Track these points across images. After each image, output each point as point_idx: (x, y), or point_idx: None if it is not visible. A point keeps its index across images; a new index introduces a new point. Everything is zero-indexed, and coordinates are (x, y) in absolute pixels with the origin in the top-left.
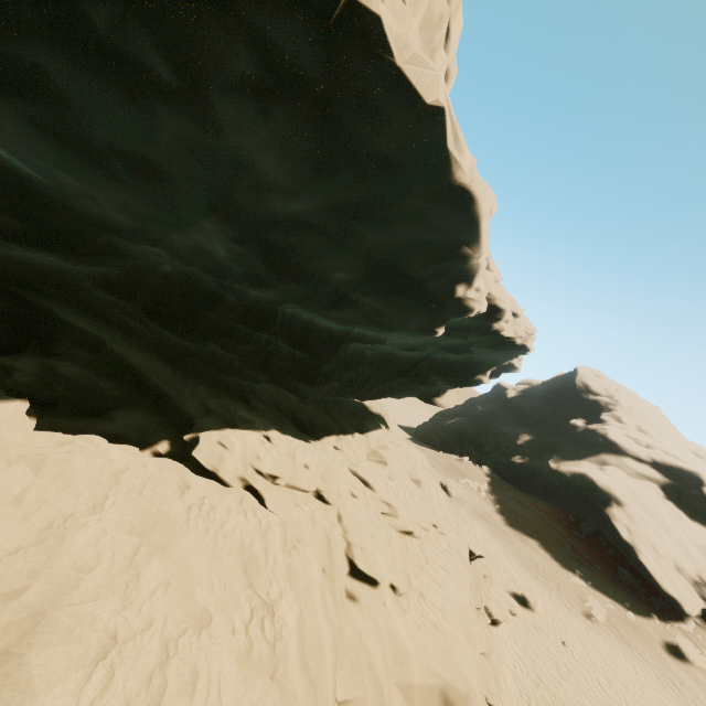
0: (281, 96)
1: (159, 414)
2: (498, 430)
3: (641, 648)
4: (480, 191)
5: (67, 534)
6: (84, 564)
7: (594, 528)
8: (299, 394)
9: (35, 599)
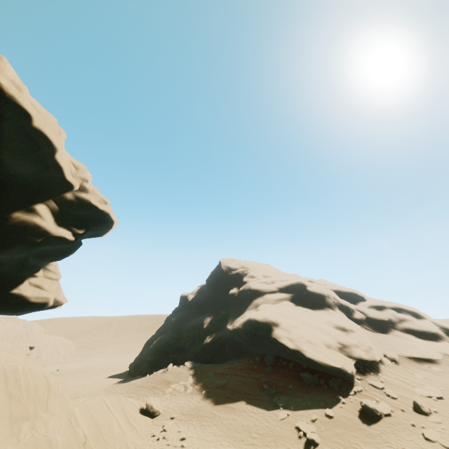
0: None
1: None
2: (189, 327)
3: (353, 440)
4: None
5: None
6: None
7: (273, 356)
8: None
9: None
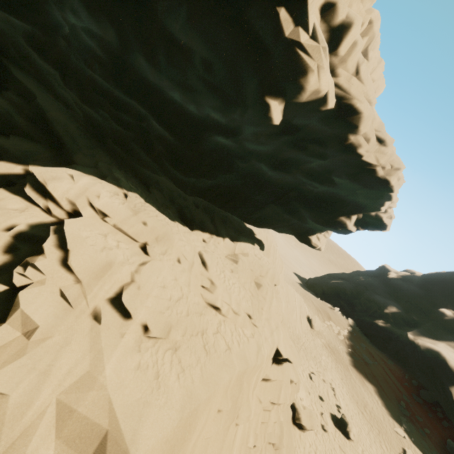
0: None
1: (53, 154)
2: (370, 297)
3: None
4: None
5: None
6: None
7: (433, 398)
8: (178, 185)
9: None
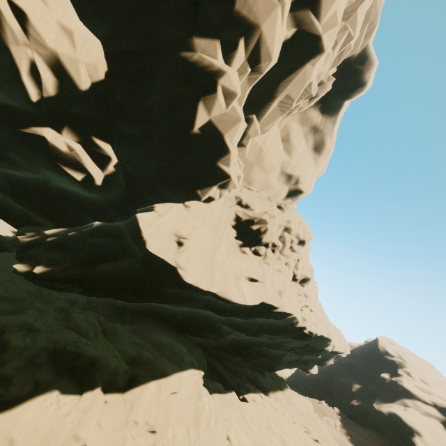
0: (302, 339)
1: (227, 387)
2: (339, 381)
3: None
4: (331, 338)
5: (270, 425)
6: (278, 431)
7: None
8: (262, 374)
9: (279, 436)
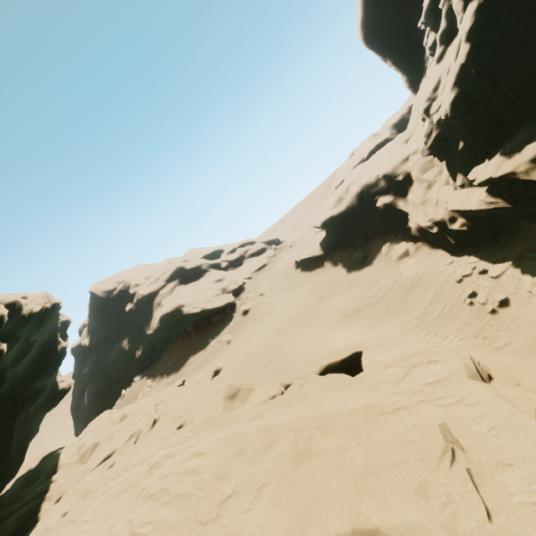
0: None
1: None
2: (112, 361)
3: (243, 325)
4: None
5: None
6: None
7: (192, 324)
8: None
9: None
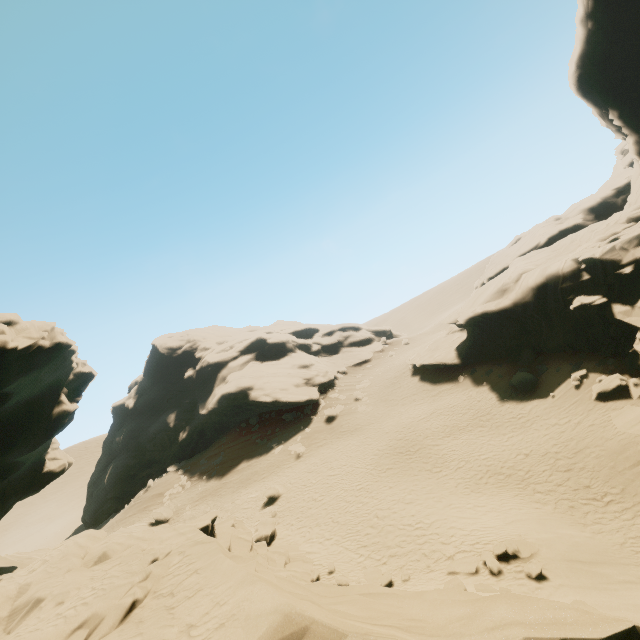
0: None
1: None
2: (150, 436)
3: (323, 436)
4: None
5: None
6: None
7: (257, 415)
8: None
9: None
